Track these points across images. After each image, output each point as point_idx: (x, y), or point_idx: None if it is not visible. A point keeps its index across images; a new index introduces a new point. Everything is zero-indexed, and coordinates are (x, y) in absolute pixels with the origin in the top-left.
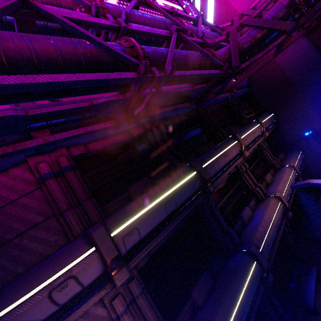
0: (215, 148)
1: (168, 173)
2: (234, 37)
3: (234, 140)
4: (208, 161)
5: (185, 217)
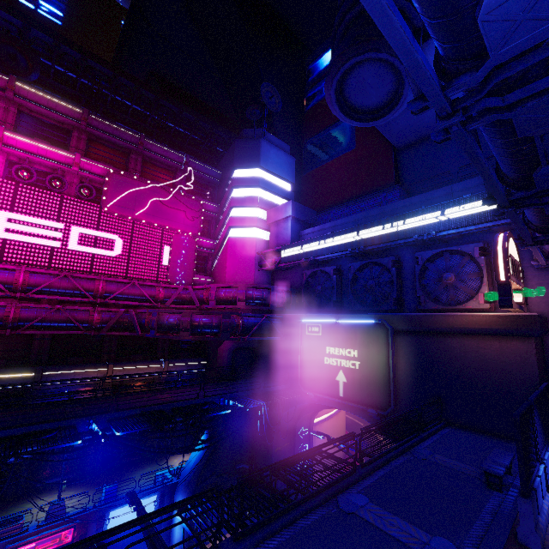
0: (77, 365)
1: (26, 364)
2: (118, 316)
3: (104, 368)
4: (55, 372)
5: (10, 393)
